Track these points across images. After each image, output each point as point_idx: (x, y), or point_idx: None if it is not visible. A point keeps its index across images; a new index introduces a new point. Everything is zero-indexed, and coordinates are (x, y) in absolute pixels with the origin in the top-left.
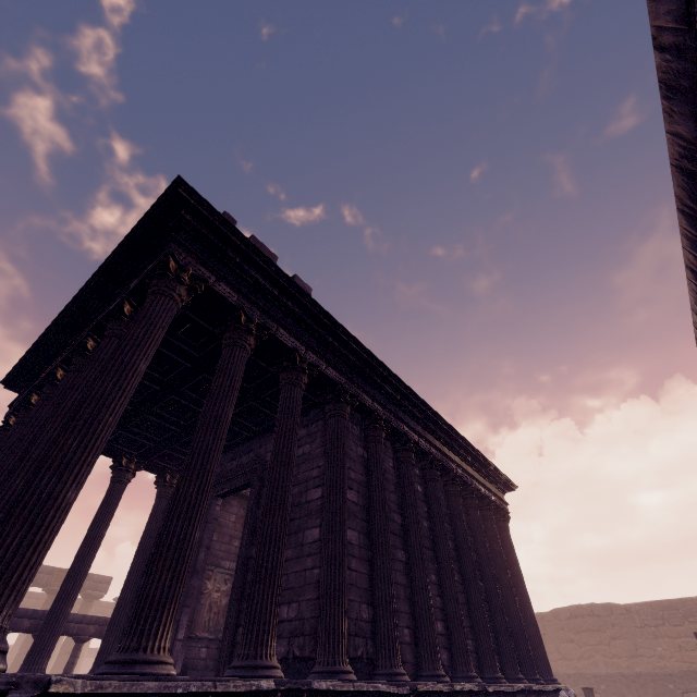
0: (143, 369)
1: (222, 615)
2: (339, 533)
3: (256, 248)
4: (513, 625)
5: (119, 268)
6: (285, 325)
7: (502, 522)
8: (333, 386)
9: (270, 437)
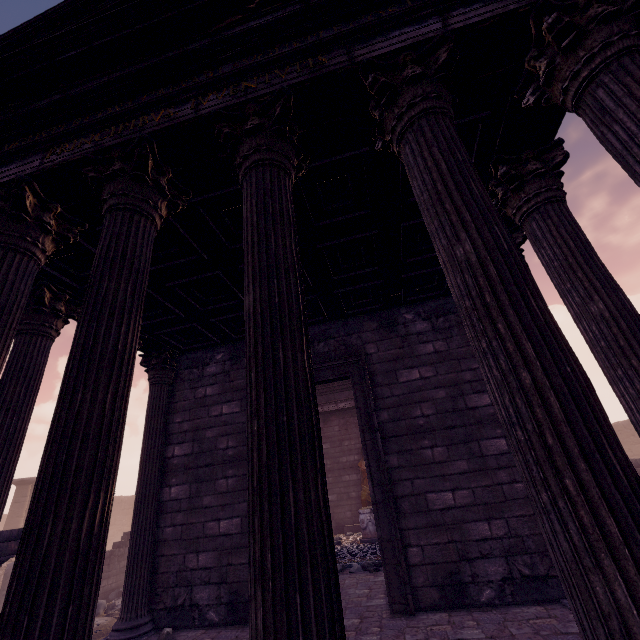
0: None
1: None
2: None
3: None
4: None
5: None
6: None
7: None
8: None
9: (362, 324)
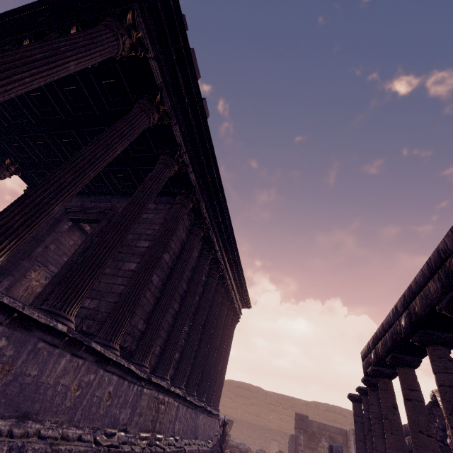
0: (71, 68)
1: (33, 297)
2: (150, 270)
3: (191, 58)
4: (213, 374)
5: (79, 3)
6: (182, 125)
7: (234, 321)
8: (189, 186)
9: (128, 199)
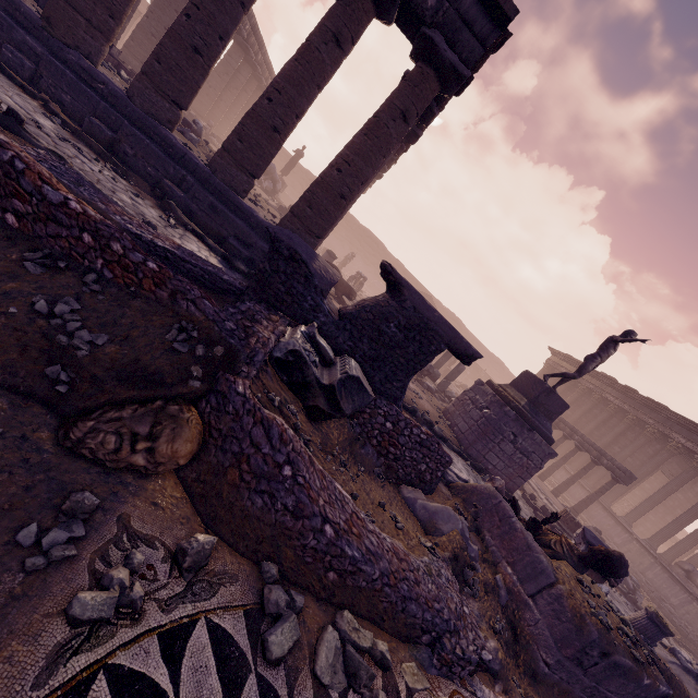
0: None
1: None
2: None
3: None
4: None
5: None
6: None
7: None
8: None
9: None
